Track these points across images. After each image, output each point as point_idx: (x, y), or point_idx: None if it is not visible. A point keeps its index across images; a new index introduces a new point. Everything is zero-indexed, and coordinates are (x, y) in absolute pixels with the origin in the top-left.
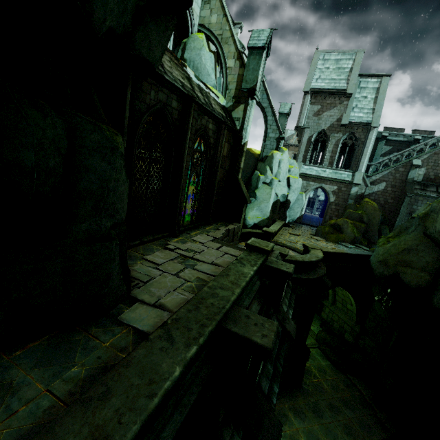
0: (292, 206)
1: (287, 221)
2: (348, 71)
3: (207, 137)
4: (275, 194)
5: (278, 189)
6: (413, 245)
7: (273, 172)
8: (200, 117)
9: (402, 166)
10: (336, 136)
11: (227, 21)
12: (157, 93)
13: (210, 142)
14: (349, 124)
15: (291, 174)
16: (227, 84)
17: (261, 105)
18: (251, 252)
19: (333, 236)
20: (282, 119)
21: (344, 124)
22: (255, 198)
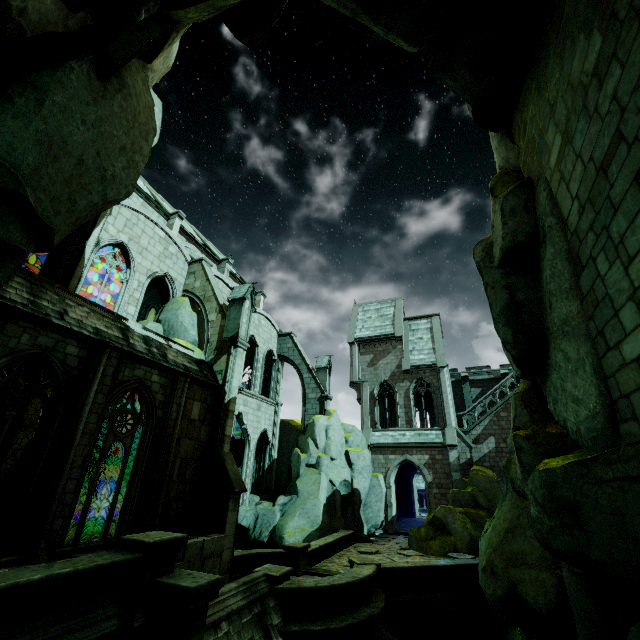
0: (367, 500)
1: (365, 530)
2: (391, 317)
3: (148, 391)
4: (328, 482)
5: (332, 472)
6: (514, 519)
7: (318, 445)
8: (131, 366)
9: (502, 409)
10: (403, 385)
11: (210, 284)
12: (35, 337)
13: (155, 399)
14: (413, 369)
15: (350, 445)
16: (208, 337)
17: (294, 363)
18: (114, 552)
19: (435, 543)
20: (322, 374)
21: (406, 369)
22: (297, 494)
